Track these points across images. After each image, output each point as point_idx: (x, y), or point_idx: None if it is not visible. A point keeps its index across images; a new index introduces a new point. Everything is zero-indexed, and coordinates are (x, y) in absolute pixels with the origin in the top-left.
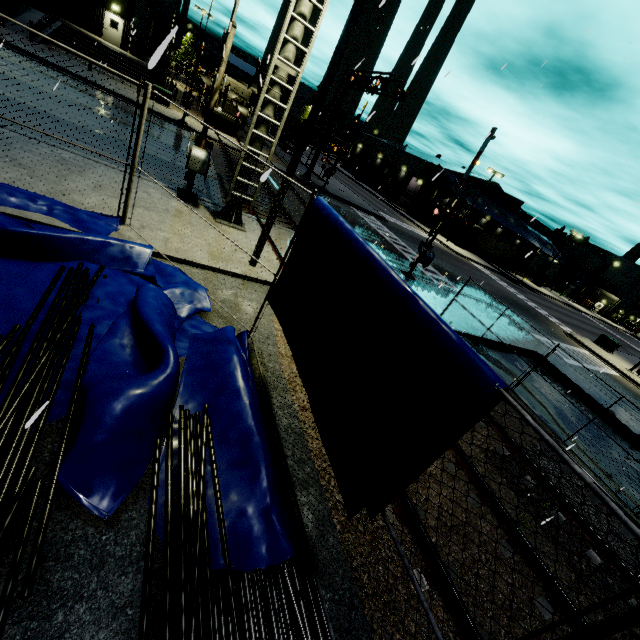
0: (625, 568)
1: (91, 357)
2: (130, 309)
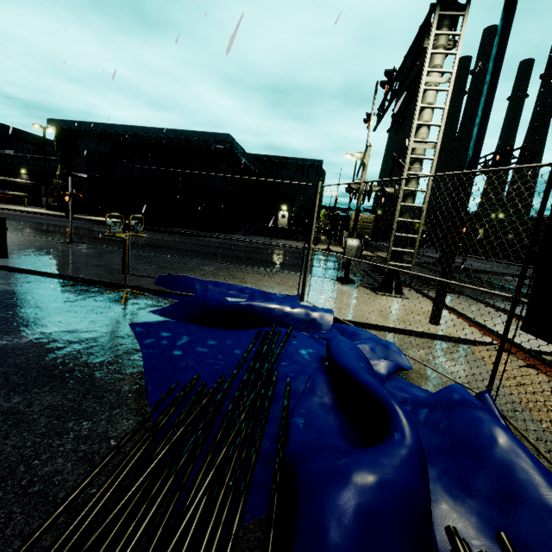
0: None
1: (291, 417)
2: (323, 364)
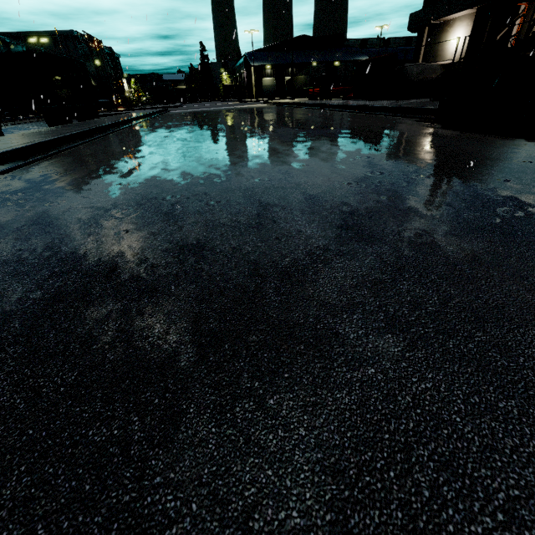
0: None
1: None
2: None
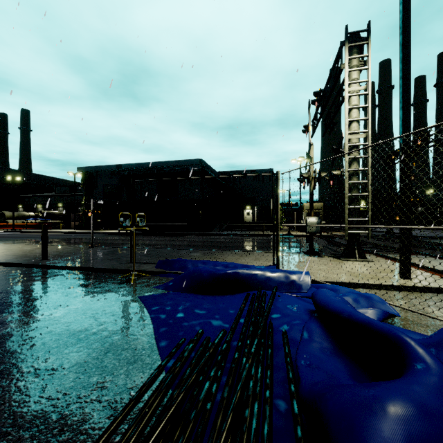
0: None
1: (297, 361)
2: (312, 315)
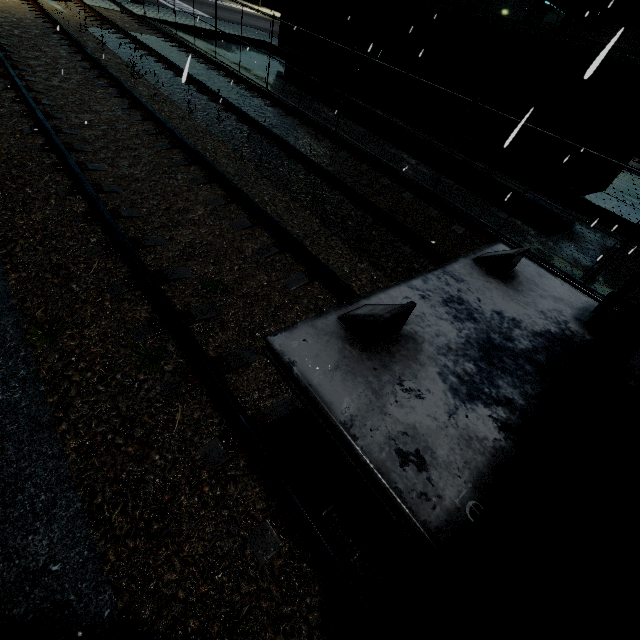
0: (138, 40)
1: None
2: None
